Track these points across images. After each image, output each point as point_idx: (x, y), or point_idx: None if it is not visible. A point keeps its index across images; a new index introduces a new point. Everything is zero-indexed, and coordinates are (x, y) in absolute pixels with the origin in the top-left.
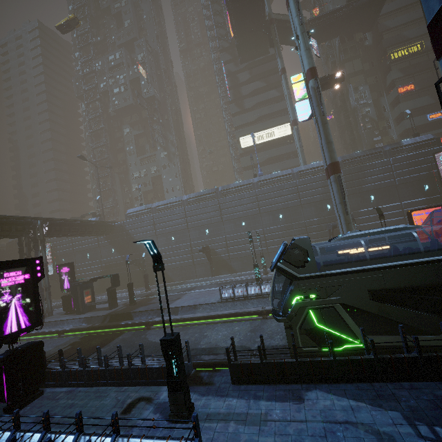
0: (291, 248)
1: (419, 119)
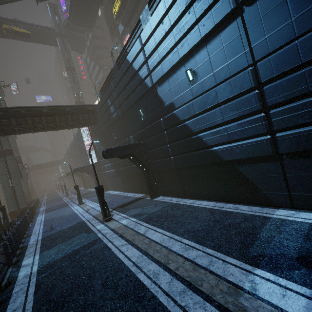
0: None
1: None
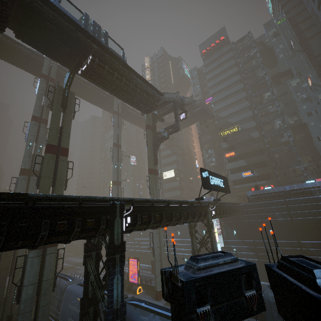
0: None
1: (237, 175)
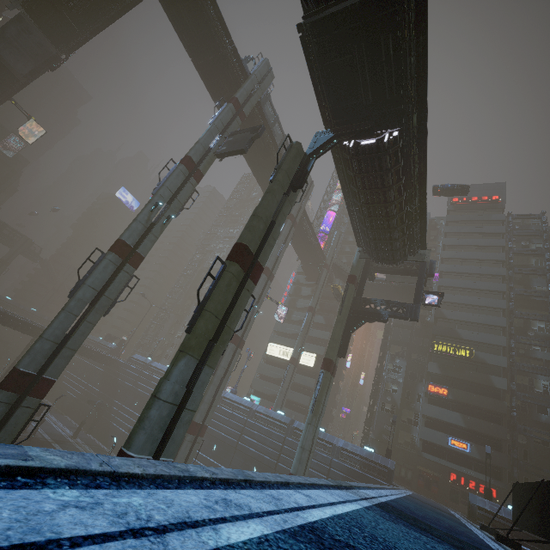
0: None
1: (439, 436)
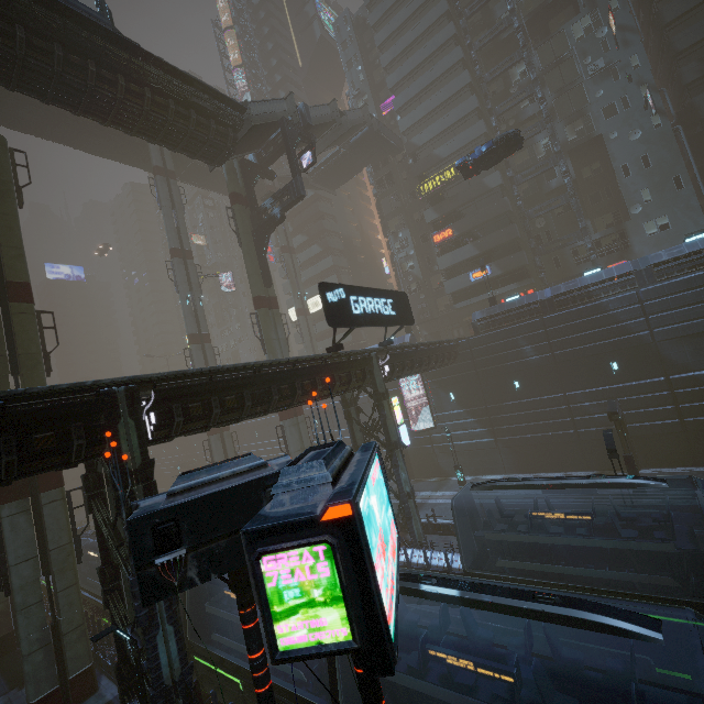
0: None
1: (461, 280)
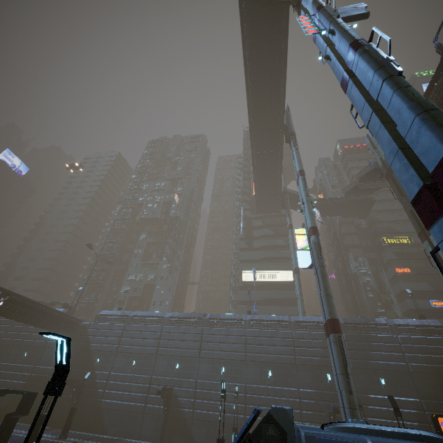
0: (264, 421)
1: (422, 302)
